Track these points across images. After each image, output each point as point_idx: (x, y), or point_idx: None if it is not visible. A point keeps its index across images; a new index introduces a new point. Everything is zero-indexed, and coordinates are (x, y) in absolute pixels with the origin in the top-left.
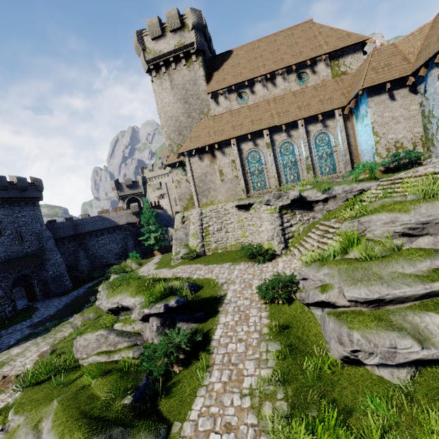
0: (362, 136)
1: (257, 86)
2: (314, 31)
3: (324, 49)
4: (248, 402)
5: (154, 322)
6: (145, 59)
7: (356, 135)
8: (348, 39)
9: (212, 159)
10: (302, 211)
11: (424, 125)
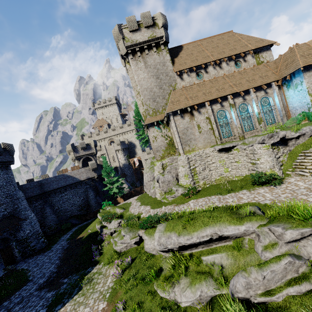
0: (294, 98)
1: (210, 68)
2: (237, 37)
3: (249, 47)
4: None
5: None
6: (124, 45)
7: (286, 98)
8: (262, 42)
9: (191, 117)
10: (282, 146)
11: None
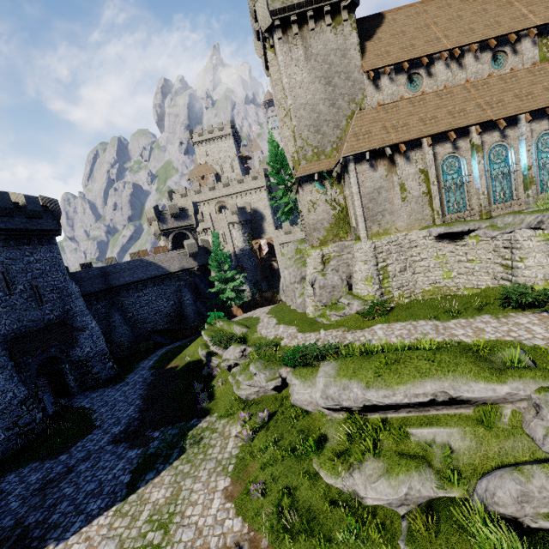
0: None
1: (438, 66)
2: None
3: (531, 20)
4: None
5: None
6: (268, 8)
7: None
8: None
9: (390, 167)
10: None
11: None
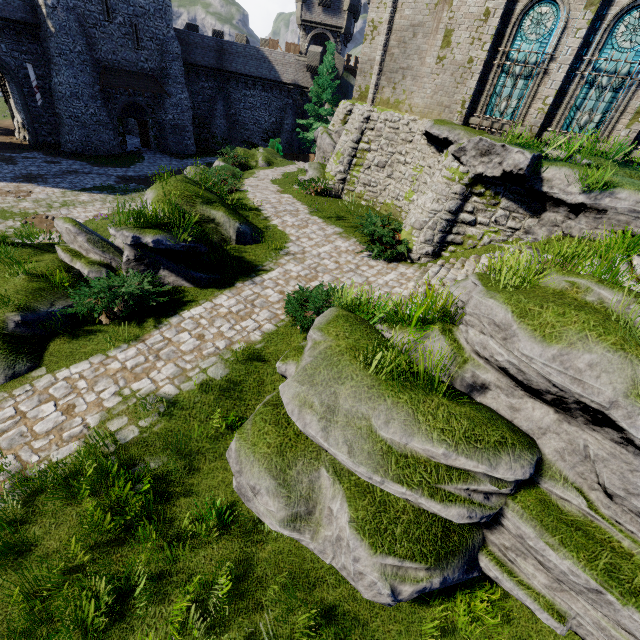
0: None
1: None
2: None
3: None
4: (112, 404)
5: (126, 251)
6: None
7: None
8: None
9: None
10: (516, 207)
11: None
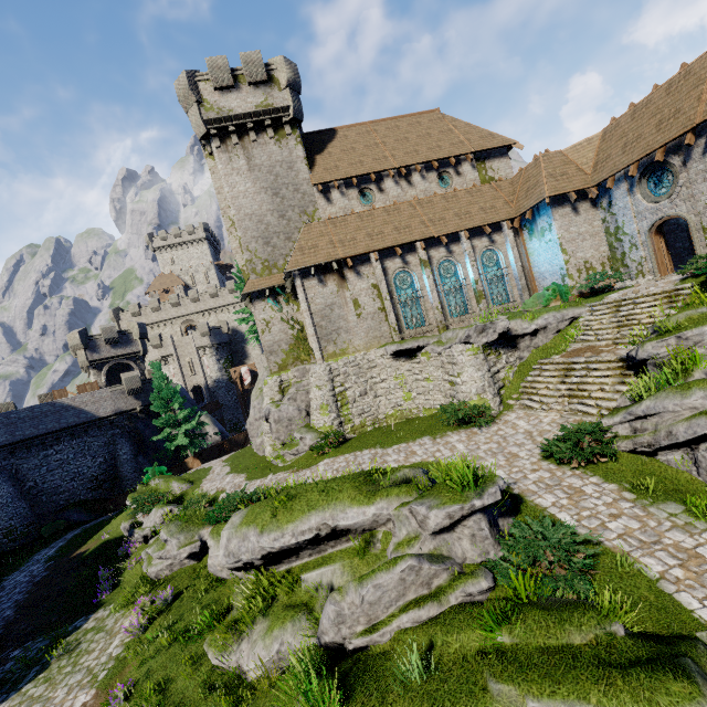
0: (541, 255)
1: (387, 183)
2: (447, 124)
3: (467, 146)
4: None
5: (482, 521)
6: (202, 117)
7: (529, 254)
8: (492, 140)
9: (340, 282)
10: (507, 350)
11: (610, 243)
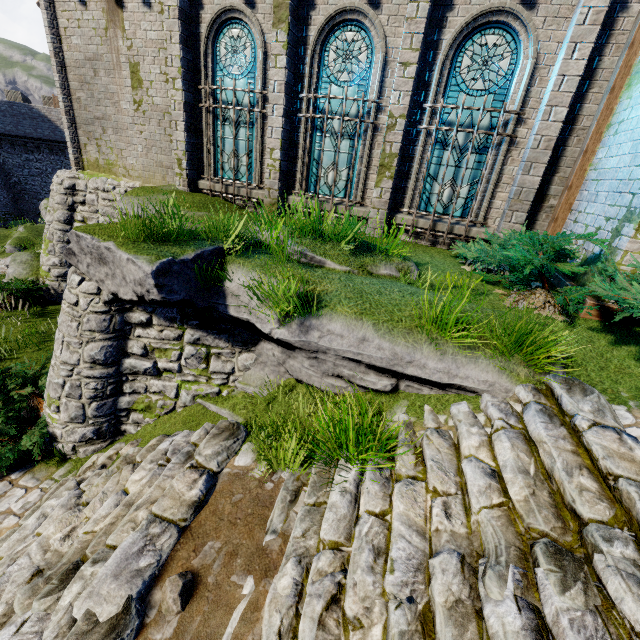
0: None
1: None
2: None
3: None
4: None
5: None
6: None
7: (626, 88)
8: None
9: (111, 7)
10: (211, 339)
11: None
